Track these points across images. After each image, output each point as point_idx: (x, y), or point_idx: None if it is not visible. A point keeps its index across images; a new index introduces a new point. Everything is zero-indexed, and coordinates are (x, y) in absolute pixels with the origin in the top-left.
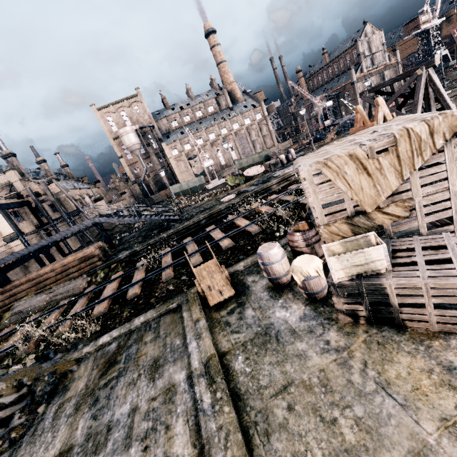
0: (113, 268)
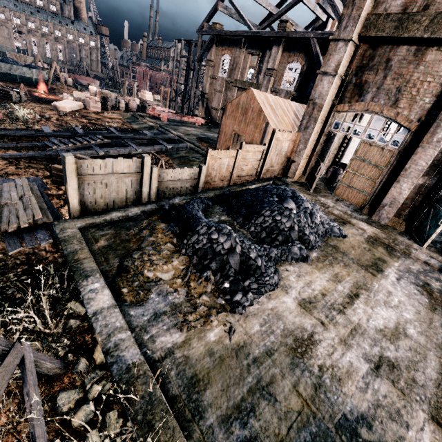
0: None
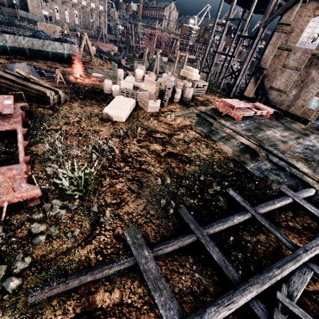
0: None
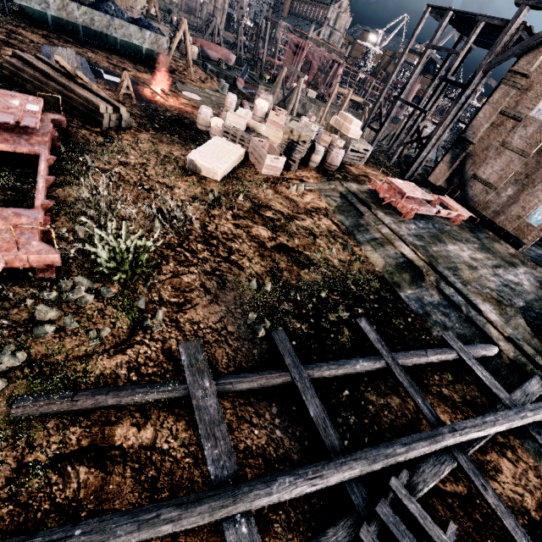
0: None
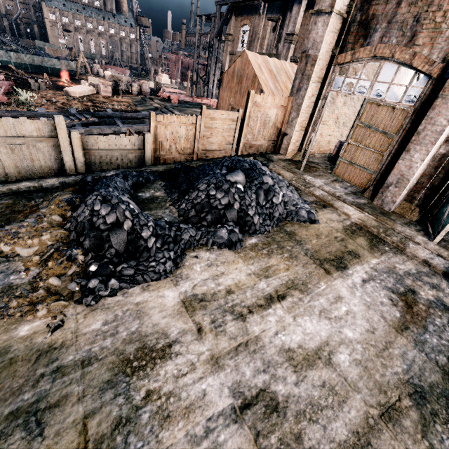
0: None
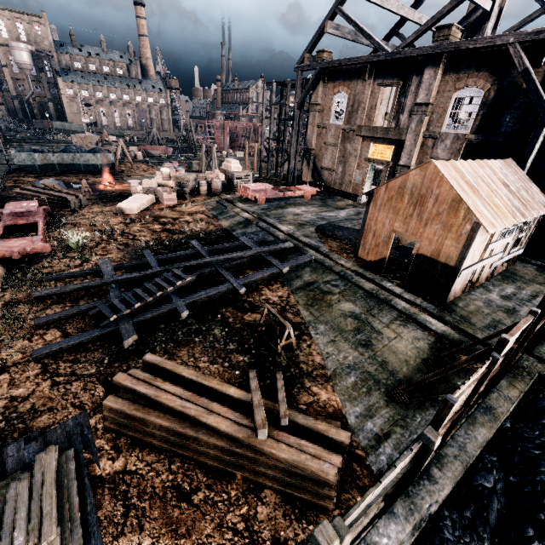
0: (8, 147)
